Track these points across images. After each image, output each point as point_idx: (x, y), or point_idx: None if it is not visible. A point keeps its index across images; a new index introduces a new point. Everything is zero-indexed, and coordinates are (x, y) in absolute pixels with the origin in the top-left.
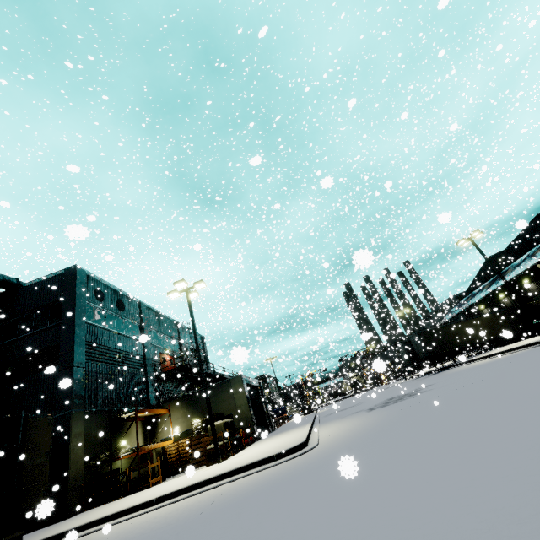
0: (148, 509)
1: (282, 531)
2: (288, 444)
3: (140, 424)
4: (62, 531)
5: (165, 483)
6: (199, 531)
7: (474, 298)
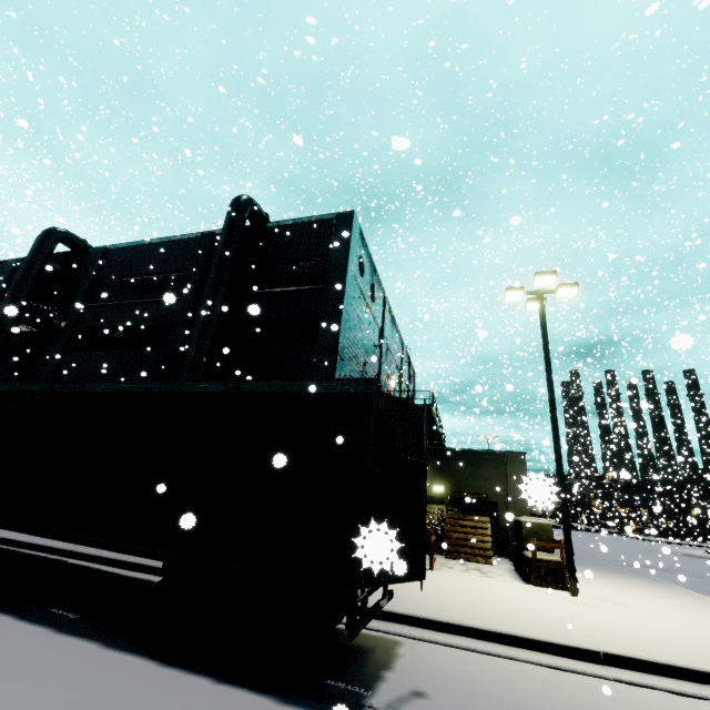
0: (600, 670)
1: None
2: None
3: None
4: (403, 611)
5: (475, 583)
6: None
7: None
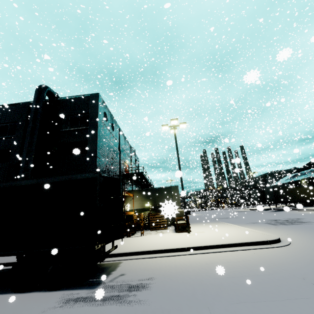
0: (185, 253)
1: None
2: (258, 234)
3: None
4: (124, 252)
5: (156, 236)
6: None
7: (306, 175)
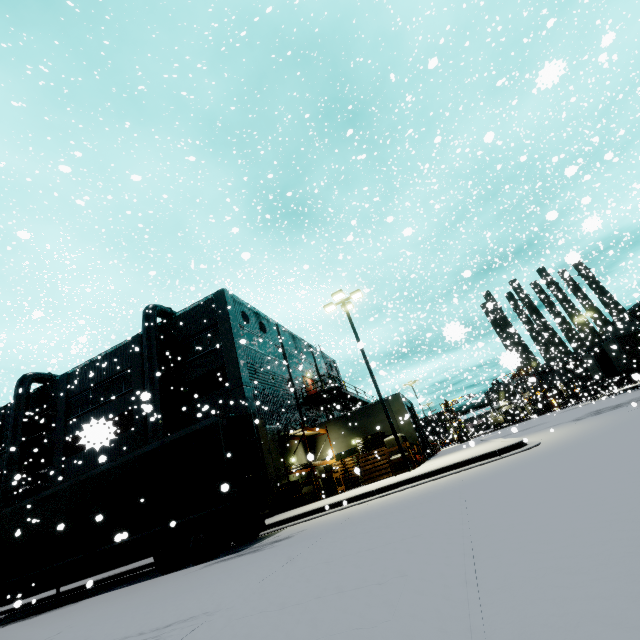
0: (371, 497)
1: (622, 456)
2: (500, 445)
3: (301, 444)
4: (292, 515)
5: (357, 489)
6: (492, 482)
7: None
